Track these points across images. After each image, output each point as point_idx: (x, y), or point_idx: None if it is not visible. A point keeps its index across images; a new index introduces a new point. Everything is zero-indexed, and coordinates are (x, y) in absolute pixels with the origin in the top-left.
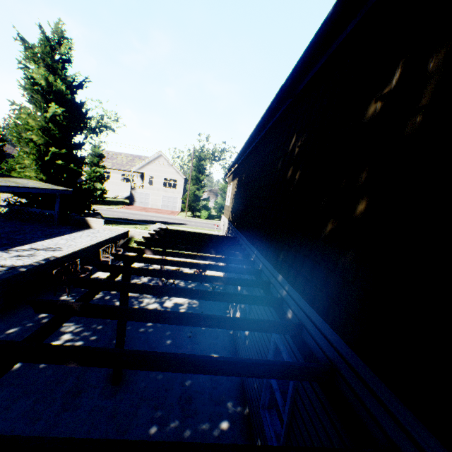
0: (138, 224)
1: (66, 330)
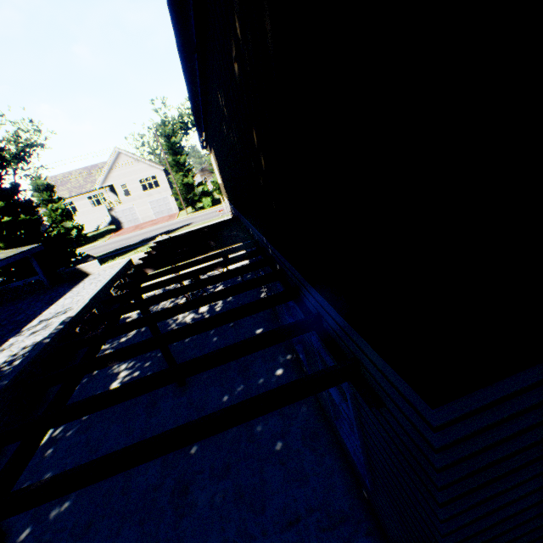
0: (138, 248)
1: (119, 370)
